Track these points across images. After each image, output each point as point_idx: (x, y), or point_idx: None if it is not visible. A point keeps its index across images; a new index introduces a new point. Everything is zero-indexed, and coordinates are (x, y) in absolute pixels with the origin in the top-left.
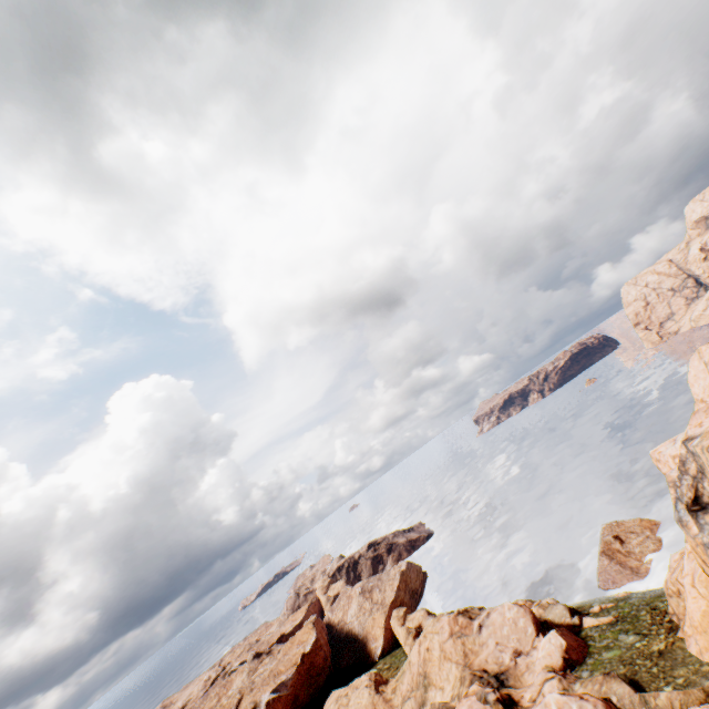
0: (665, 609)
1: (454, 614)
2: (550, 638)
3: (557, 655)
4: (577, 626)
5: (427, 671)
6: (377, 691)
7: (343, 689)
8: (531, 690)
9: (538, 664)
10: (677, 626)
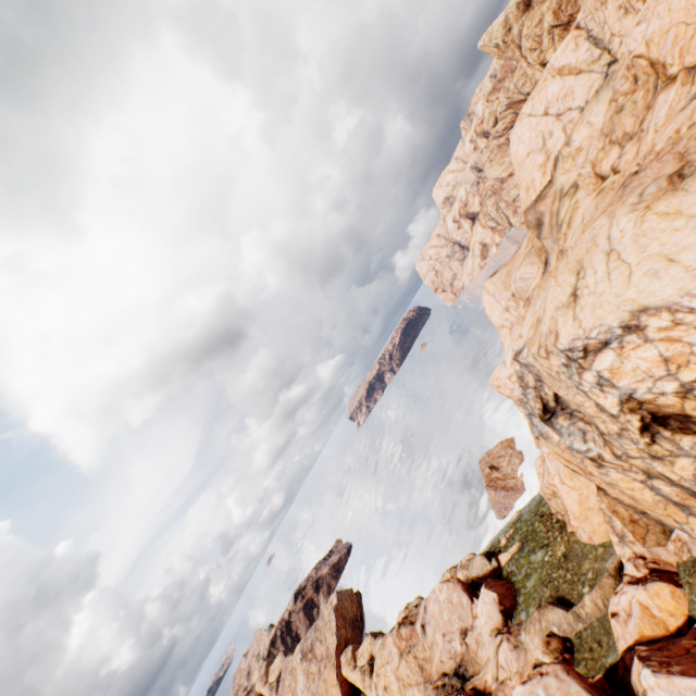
0: (549, 512)
1: (396, 629)
2: (483, 599)
3: (495, 612)
4: (498, 568)
5: None
6: None
7: None
8: (490, 669)
9: (485, 632)
10: (564, 522)
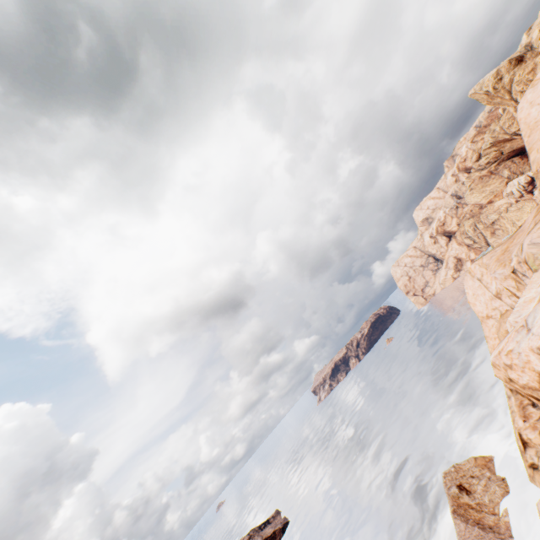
0: None
1: None
2: None
3: None
4: None
5: None
6: None
7: None
8: None
9: None
10: None
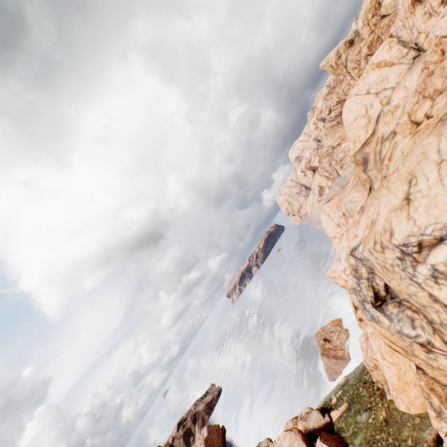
0: (371, 380)
1: None
2: None
3: None
4: (330, 423)
5: None
6: None
7: None
8: None
9: None
10: (384, 390)
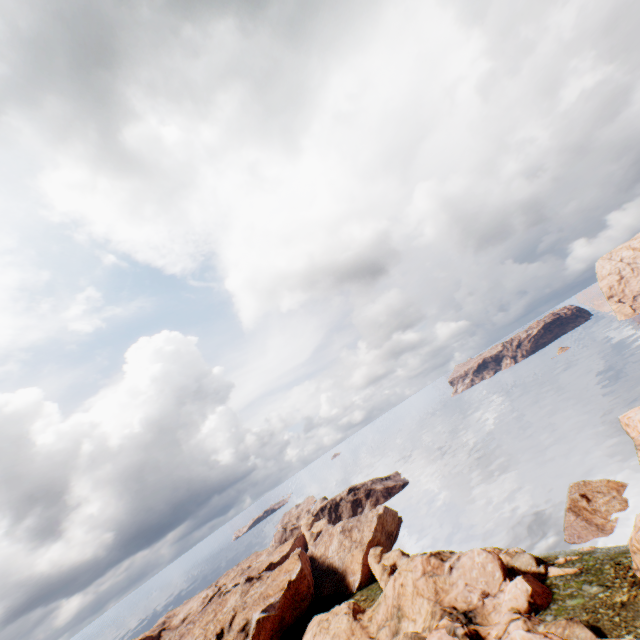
0: (628, 565)
1: (427, 555)
2: (516, 583)
3: (523, 599)
4: (543, 574)
5: (400, 604)
6: (355, 618)
7: (325, 614)
8: (497, 628)
9: (505, 605)
10: None
